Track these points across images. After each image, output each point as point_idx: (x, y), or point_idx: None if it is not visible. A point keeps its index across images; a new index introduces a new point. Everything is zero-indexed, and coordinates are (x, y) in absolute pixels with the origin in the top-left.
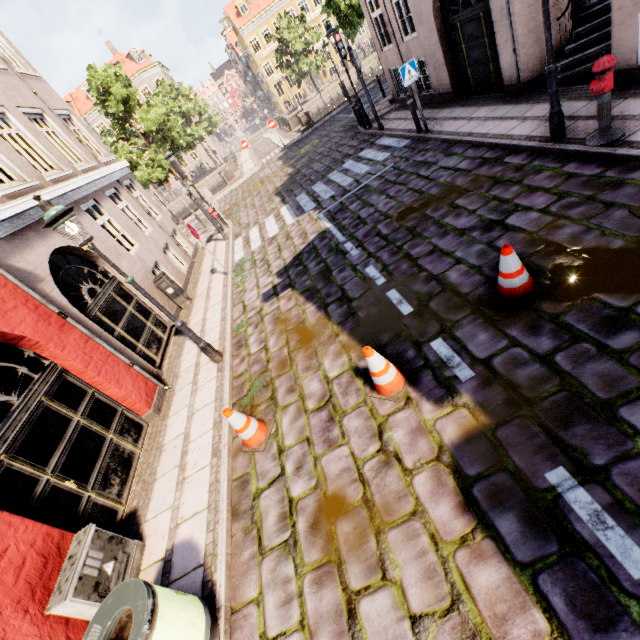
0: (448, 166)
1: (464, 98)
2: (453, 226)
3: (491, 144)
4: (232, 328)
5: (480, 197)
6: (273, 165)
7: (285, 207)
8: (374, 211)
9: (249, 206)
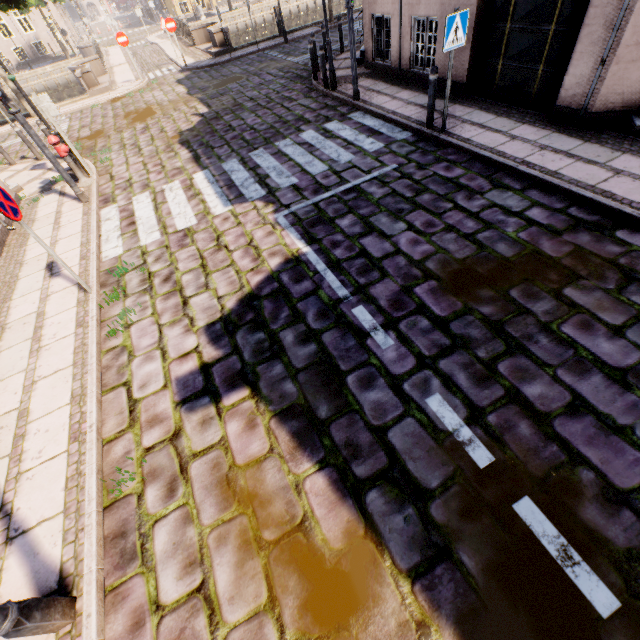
0: (509, 207)
1: (482, 99)
2: (592, 353)
3: (576, 195)
4: (101, 471)
5: (614, 299)
6: (169, 88)
7: (203, 174)
8: (394, 250)
9: (129, 146)
